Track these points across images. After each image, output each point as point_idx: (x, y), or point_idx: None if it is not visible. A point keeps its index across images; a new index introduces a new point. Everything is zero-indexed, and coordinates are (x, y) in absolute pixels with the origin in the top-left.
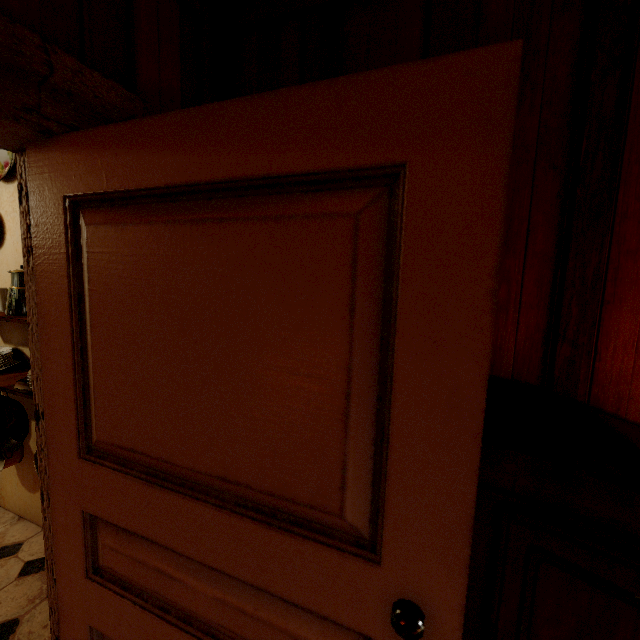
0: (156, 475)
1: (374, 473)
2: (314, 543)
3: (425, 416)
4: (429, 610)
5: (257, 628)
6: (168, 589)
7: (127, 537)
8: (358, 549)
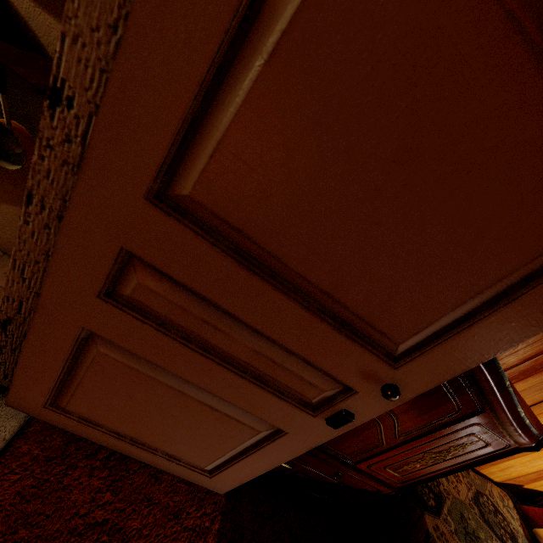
0: (246, 259)
1: (435, 332)
2: (365, 349)
3: (506, 325)
4: (402, 390)
5: (278, 371)
6: (207, 333)
7: (173, 287)
8: (387, 359)
